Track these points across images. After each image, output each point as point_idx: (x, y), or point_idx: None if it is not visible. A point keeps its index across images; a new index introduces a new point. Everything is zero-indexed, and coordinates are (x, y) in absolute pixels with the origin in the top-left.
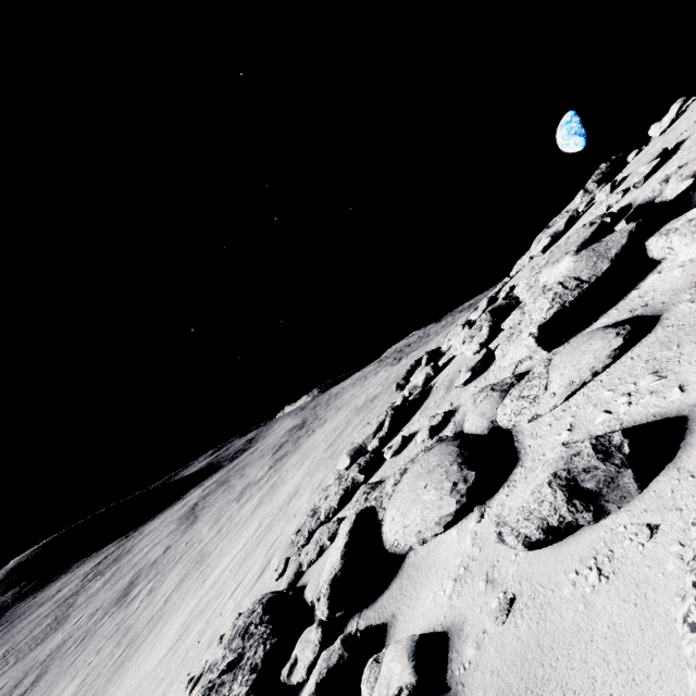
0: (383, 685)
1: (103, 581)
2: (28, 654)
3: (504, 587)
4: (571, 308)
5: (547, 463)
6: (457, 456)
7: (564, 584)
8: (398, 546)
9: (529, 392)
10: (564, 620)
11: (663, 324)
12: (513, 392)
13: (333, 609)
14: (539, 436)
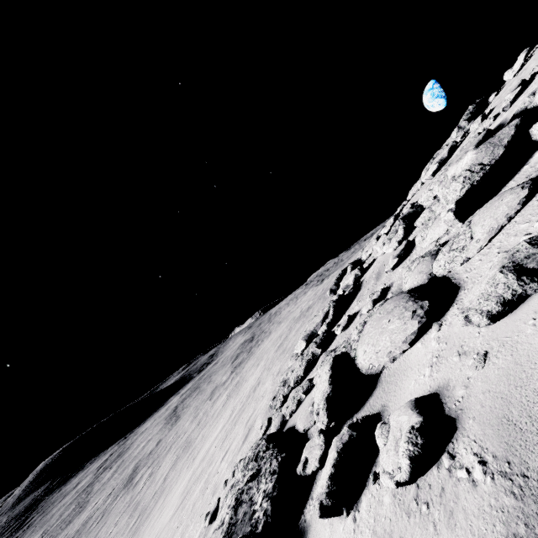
0: (395, 431)
1: (112, 472)
2: (61, 533)
3: (475, 351)
4: (478, 186)
5: (493, 265)
6: (409, 297)
7: (526, 328)
8: (373, 368)
9: (457, 245)
10: (533, 344)
11: None
12: (444, 249)
13: (330, 418)
14: (473, 269)
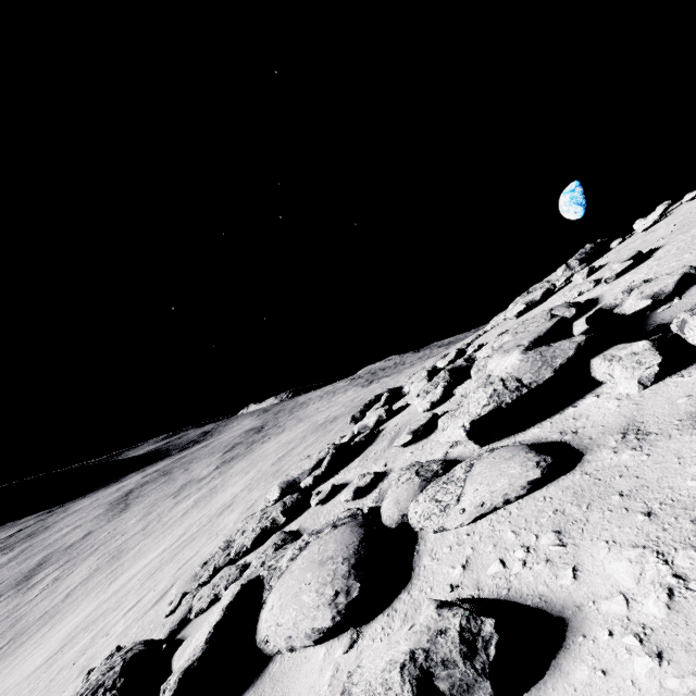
0: None
1: (10, 557)
2: None
3: None
4: (507, 409)
5: (414, 628)
6: (353, 552)
7: None
8: (268, 644)
9: (443, 496)
10: None
11: (583, 468)
12: (430, 489)
13: None
14: (437, 558)
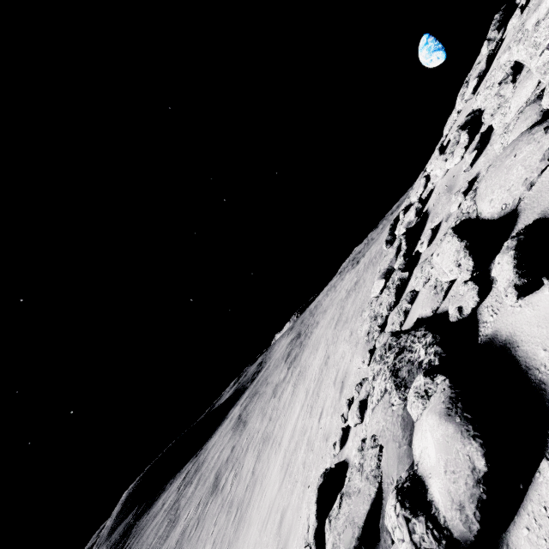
0: None
1: (194, 486)
2: (161, 547)
3: None
4: None
5: None
6: (530, 130)
7: None
8: (507, 207)
9: None
10: None
11: None
12: None
13: (476, 261)
14: None
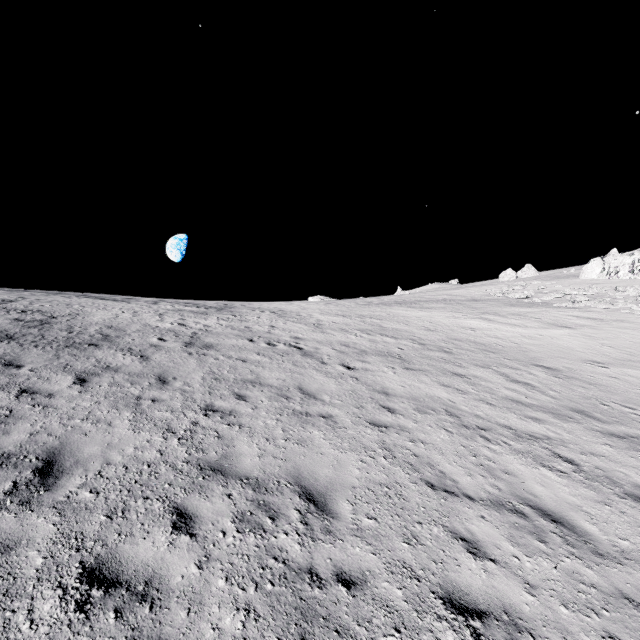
0: None
1: None
2: None
3: None
4: None
5: None
6: None
7: None
8: None
9: None
10: None
11: None
12: None
13: None
14: None
